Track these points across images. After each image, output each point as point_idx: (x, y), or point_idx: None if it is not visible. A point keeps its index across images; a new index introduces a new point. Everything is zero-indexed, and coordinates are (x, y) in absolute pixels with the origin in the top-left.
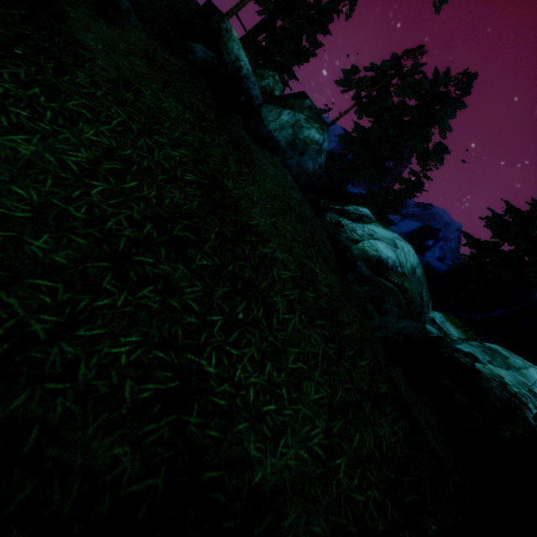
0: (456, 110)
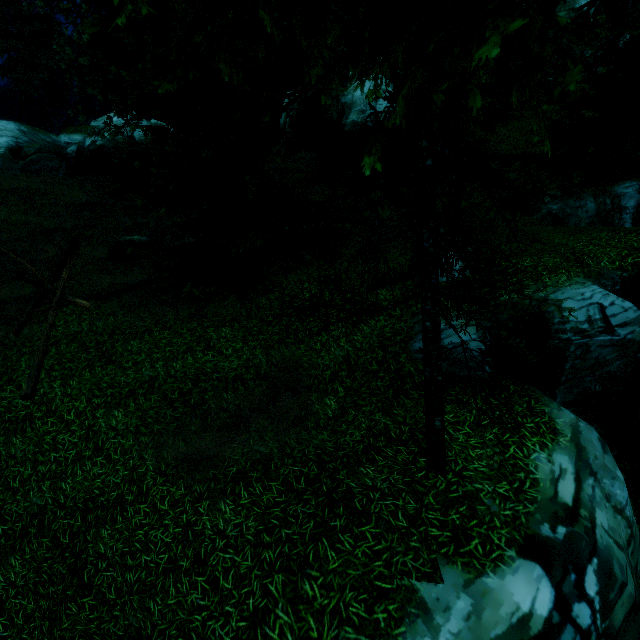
0: None
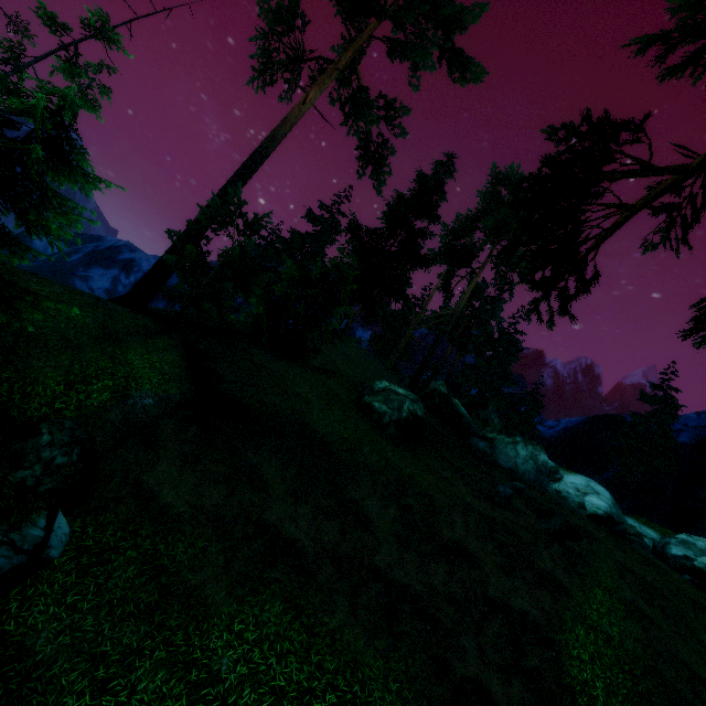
0: (501, 305)
